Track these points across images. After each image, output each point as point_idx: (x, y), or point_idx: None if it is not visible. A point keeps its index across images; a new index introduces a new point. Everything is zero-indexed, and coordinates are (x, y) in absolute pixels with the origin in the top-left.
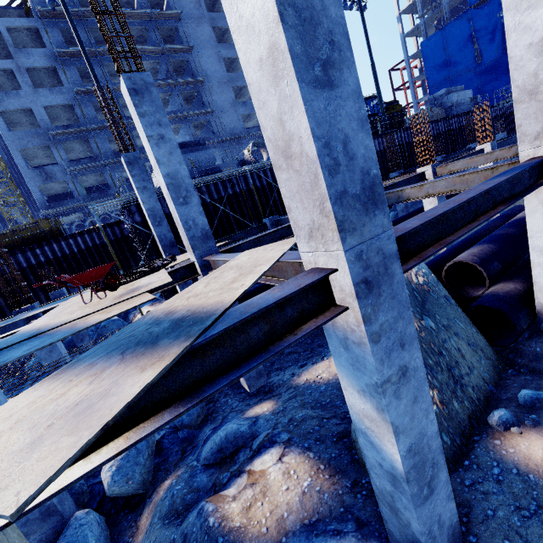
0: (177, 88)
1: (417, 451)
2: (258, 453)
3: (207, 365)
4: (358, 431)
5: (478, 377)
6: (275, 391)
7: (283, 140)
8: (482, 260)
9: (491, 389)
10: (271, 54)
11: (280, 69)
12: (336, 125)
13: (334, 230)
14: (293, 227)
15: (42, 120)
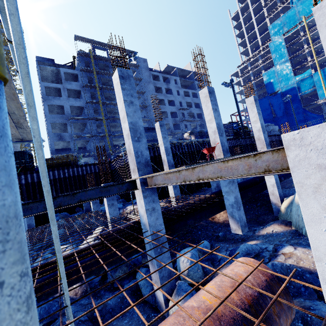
0: None
1: None
2: (277, 250)
3: None
4: None
5: None
6: (247, 240)
7: None
8: None
9: None
10: None
11: None
12: None
13: None
14: None
15: (67, 111)
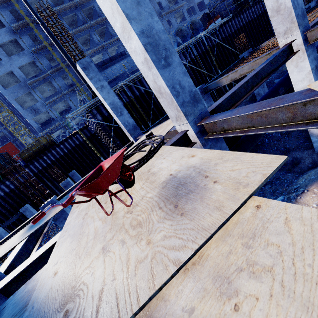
0: (92, 29)
1: None
2: None
3: None
4: None
5: None
6: None
7: None
8: None
9: None
10: None
11: None
12: None
13: None
14: None
15: (20, 77)
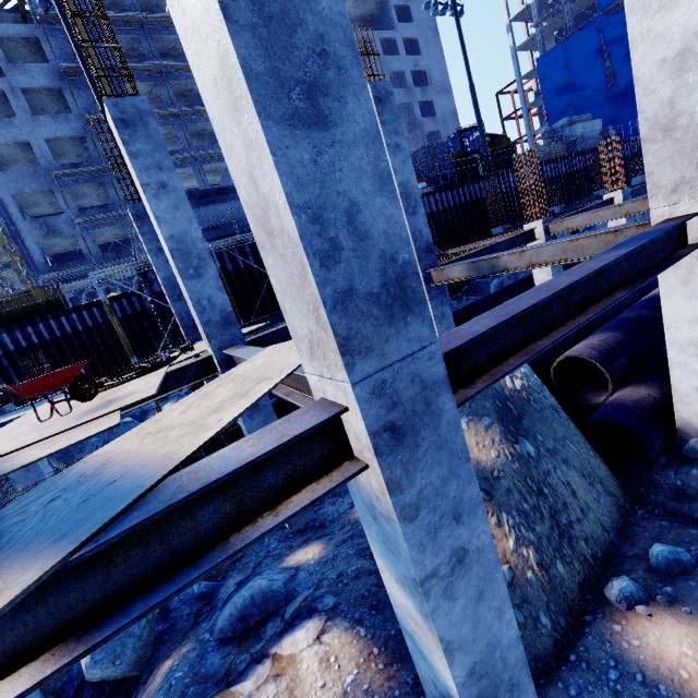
0: None
1: (485, 672)
2: (291, 626)
3: (115, 578)
4: (404, 630)
5: (595, 524)
6: (327, 528)
7: (260, 207)
8: (603, 354)
9: (613, 541)
10: (224, 73)
11: (237, 97)
12: (333, 187)
13: (336, 351)
14: (293, 336)
15: (43, 157)
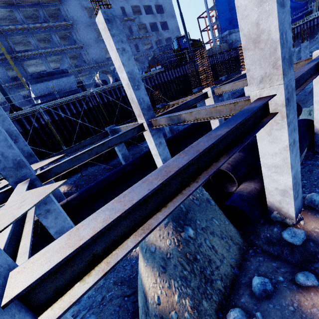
0: (53, 29)
1: None
2: None
3: None
4: None
5: (227, 265)
6: None
7: None
8: (233, 167)
9: (236, 273)
10: None
11: None
12: None
13: None
14: None
15: None
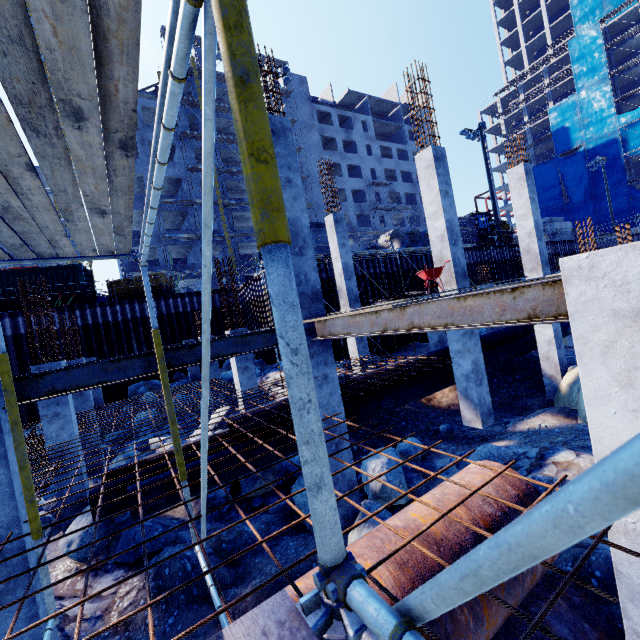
0: None
1: None
2: (544, 457)
3: None
4: None
5: None
6: (491, 439)
7: None
8: None
9: None
10: None
11: None
12: None
13: None
14: None
15: None
